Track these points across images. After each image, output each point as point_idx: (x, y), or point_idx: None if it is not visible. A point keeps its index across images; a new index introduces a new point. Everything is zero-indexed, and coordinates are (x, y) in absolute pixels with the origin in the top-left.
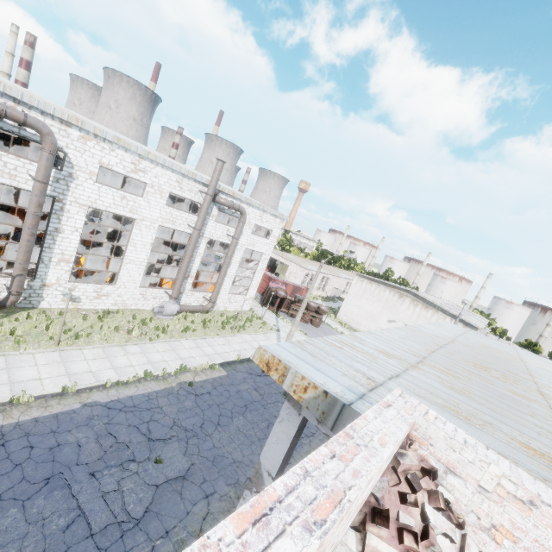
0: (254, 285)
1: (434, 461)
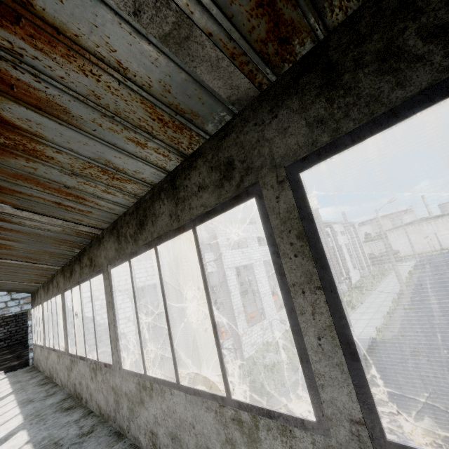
0: (366, 256)
1: None
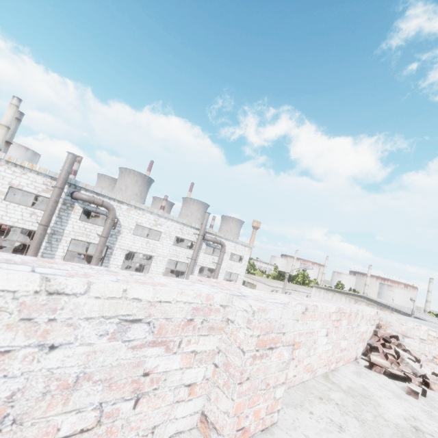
0: None
1: (395, 334)
